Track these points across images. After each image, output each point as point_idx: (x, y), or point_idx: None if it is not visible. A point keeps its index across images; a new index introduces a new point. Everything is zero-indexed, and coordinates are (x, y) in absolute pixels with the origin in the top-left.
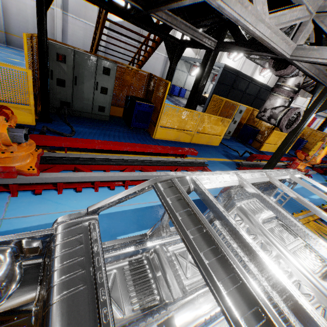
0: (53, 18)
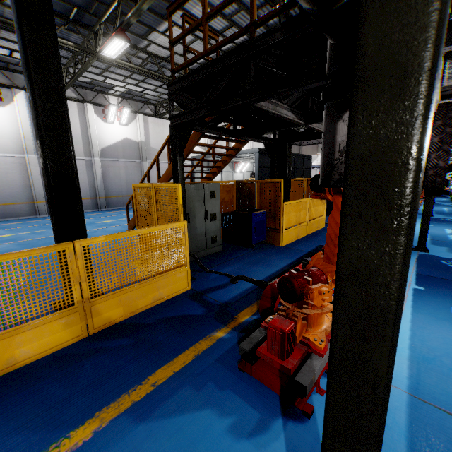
0: (26, 167)
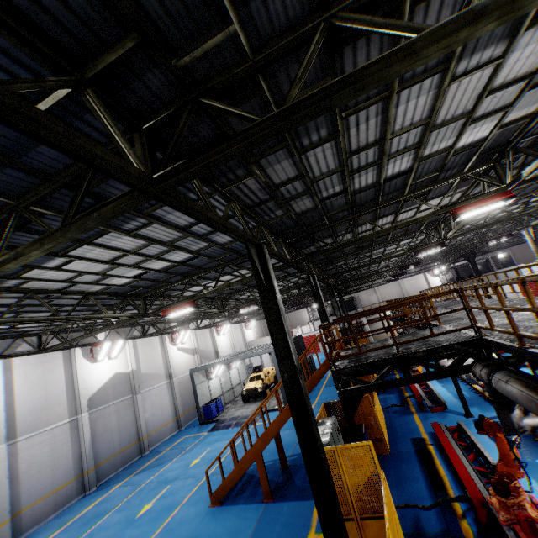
0: None
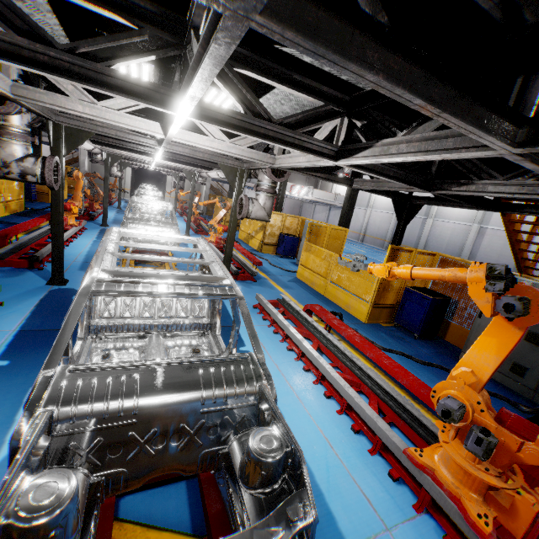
0: None
